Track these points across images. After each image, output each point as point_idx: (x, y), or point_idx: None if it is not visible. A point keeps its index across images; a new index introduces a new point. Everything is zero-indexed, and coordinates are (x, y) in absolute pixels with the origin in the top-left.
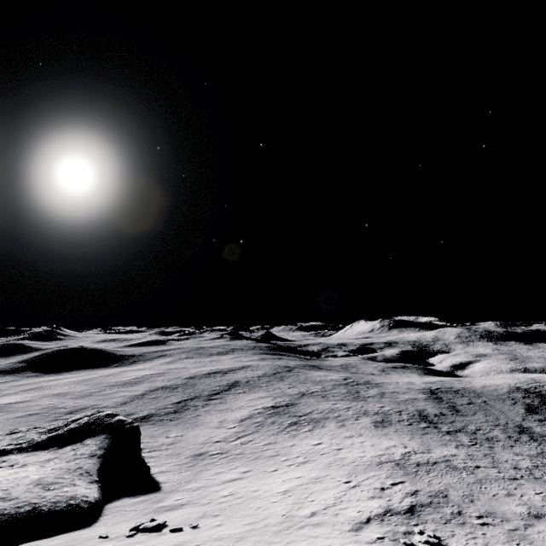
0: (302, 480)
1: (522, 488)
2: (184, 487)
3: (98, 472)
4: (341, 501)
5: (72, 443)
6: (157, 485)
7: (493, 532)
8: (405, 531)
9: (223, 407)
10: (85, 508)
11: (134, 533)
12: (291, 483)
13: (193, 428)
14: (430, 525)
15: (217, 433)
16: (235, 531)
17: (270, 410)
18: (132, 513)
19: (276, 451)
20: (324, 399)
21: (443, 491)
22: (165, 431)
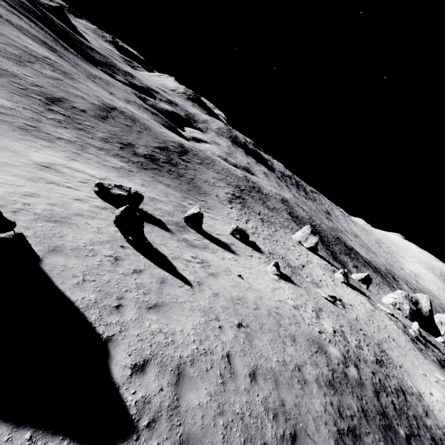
0: None
1: None
2: None
3: None
4: None
5: None
6: None
7: None
8: None
9: None
10: None
11: None
12: None
13: None
14: None
15: None
16: None
17: None
18: None
19: None
20: None
21: None
22: None
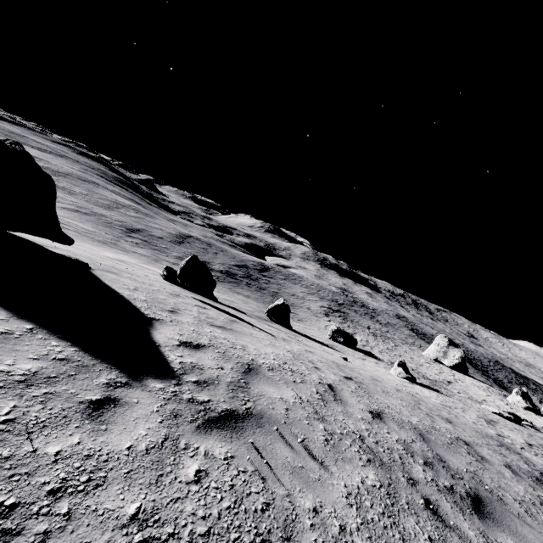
0: None
1: None
2: None
3: None
4: None
5: None
6: None
7: None
8: None
9: None
10: None
11: None
12: None
13: None
14: None
15: None
16: None
17: None
18: None
19: None
20: (66, 193)
21: None
22: None
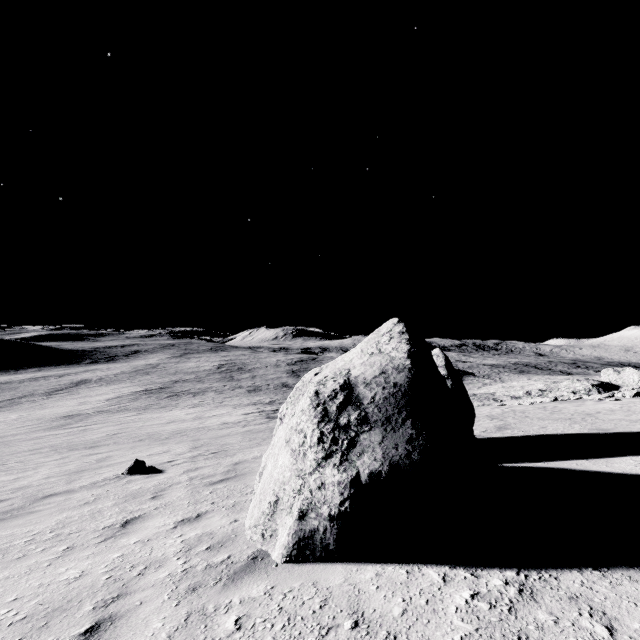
0: None
1: None
2: None
3: None
4: None
5: None
6: None
7: None
8: None
9: None
10: None
11: None
12: None
13: None
14: None
15: None
16: None
17: None
18: None
19: None
20: None
21: None
22: None
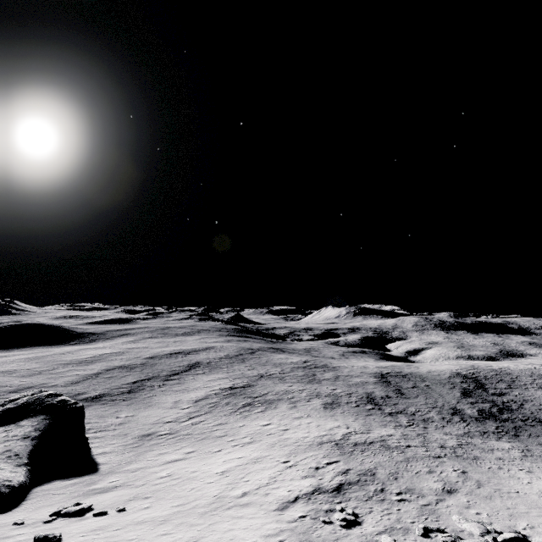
0: (242, 461)
1: (443, 465)
2: (123, 468)
3: (29, 454)
4: (275, 480)
5: (6, 424)
6: (95, 466)
7: (407, 508)
8: (328, 509)
9: (180, 387)
10: (6, 492)
11: (53, 519)
12: (231, 463)
13: (145, 408)
14: (352, 502)
15: (170, 414)
16: (162, 513)
17: (226, 391)
18: (60, 496)
19: (225, 432)
20: (281, 381)
21: (372, 470)
22: (116, 411)
